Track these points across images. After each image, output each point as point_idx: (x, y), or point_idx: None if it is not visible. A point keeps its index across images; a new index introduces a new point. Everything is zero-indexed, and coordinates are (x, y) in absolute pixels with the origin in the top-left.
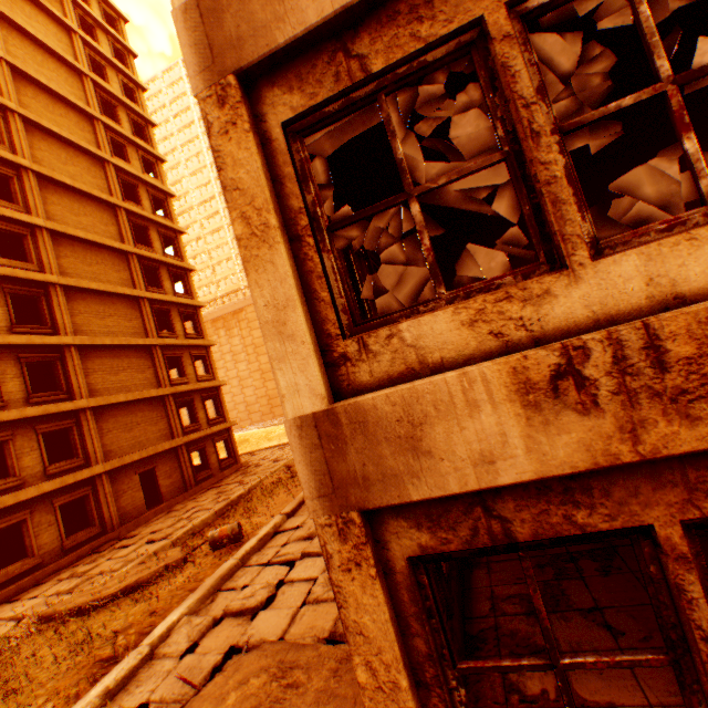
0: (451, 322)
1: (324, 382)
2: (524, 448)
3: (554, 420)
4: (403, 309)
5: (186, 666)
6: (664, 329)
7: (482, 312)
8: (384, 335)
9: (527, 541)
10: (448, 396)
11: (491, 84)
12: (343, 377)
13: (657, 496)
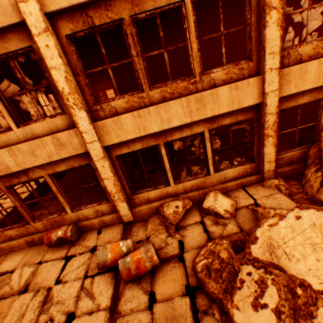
0: None
1: None
2: None
3: None
4: None
5: None
6: None
7: None
8: None
9: None
10: None
11: None
12: None
13: (0, 183)
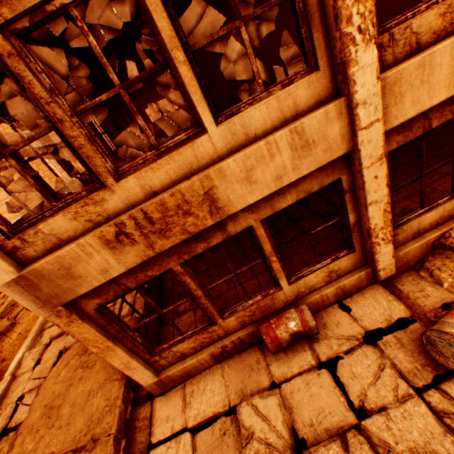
0: (65, 220)
1: (11, 264)
2: (117, 263)
3: (124, 250)
4: (38, 216)
5: (38, 371)
6: (149, 210)
7: (78, 213)
8: (33, 233)
9: (138, 286)
10: (77, 254)
11: (20, 84)
12: (22, 257)
13: (171, 259)
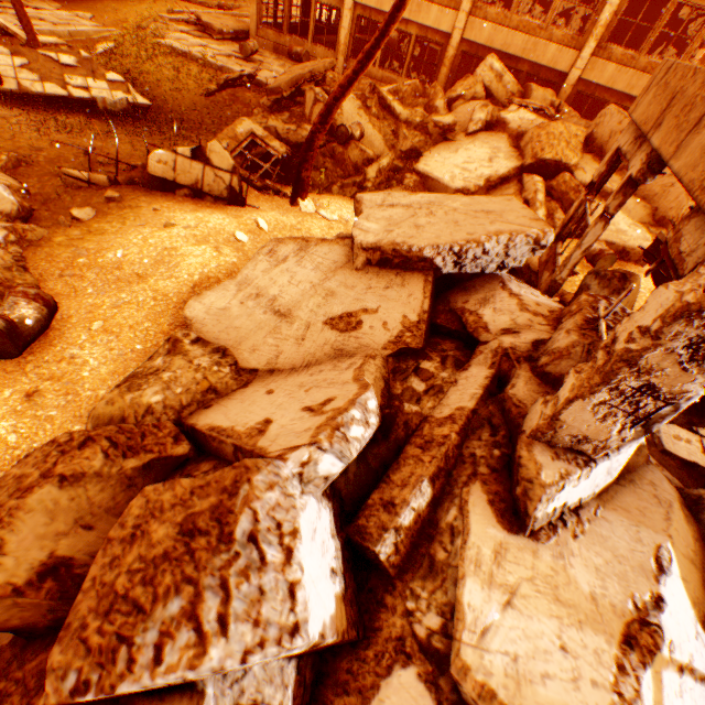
0: None
1: None
2: None
3: None
4: None
5: None
6: None
7: None
8: None
9: None
10: None
11: None
12: None
13: None
